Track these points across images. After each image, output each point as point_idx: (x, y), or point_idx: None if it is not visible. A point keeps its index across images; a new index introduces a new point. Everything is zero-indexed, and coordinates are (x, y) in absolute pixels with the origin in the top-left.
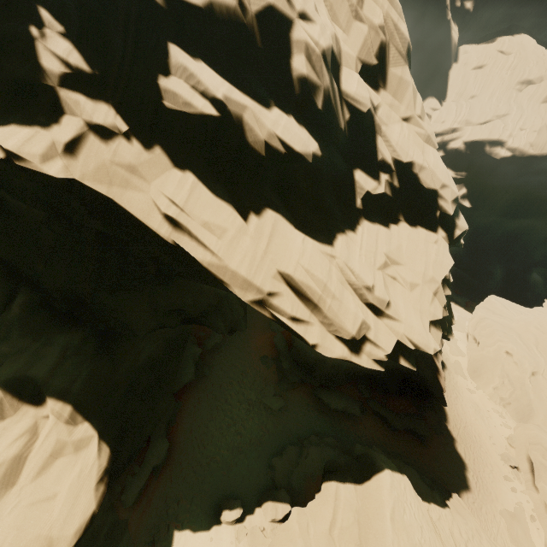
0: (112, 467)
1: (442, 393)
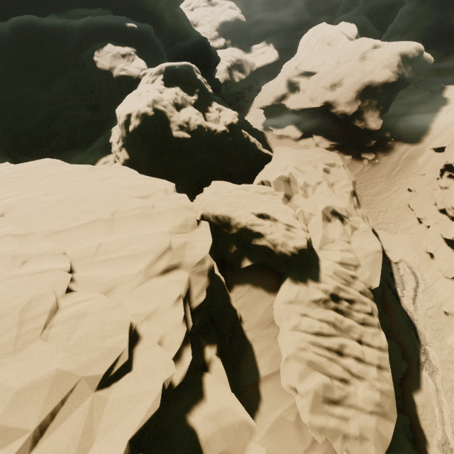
0: (278, 60)
1: None
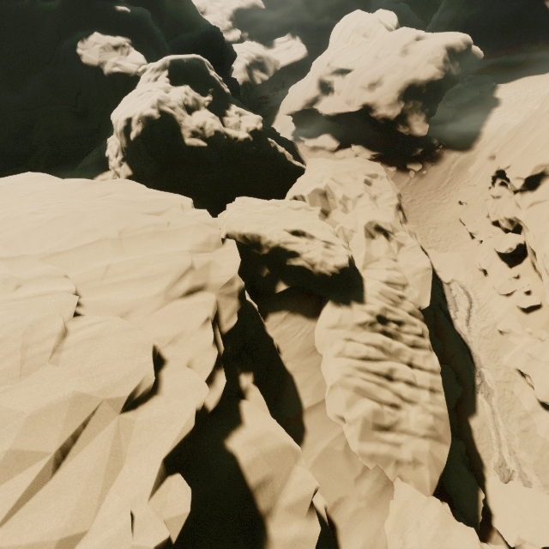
0: (307, 57)
1: (540, 12)
